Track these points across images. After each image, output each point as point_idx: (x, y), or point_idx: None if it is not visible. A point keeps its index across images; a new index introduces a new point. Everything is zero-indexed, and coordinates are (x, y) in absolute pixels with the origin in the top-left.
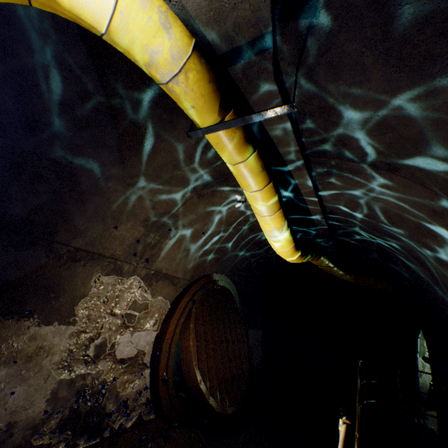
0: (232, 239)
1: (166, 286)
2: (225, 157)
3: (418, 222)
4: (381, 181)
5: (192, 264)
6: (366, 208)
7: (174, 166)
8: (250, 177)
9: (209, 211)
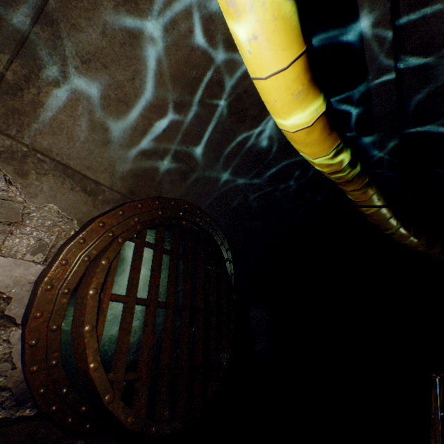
0: (207, 136)
1: (67, 190)
2: None
3: None
4: None
5: (130, 167)
6: None
7: None
8: None
9: (133, 28)
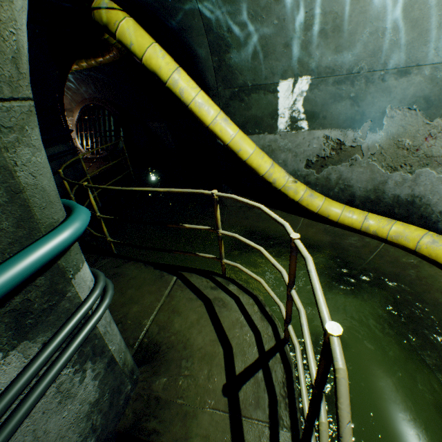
0: None
1: (70, 114)
2: None
3: None
4: None
5: (69, 101)
6: None
7: None
8: None
9: None
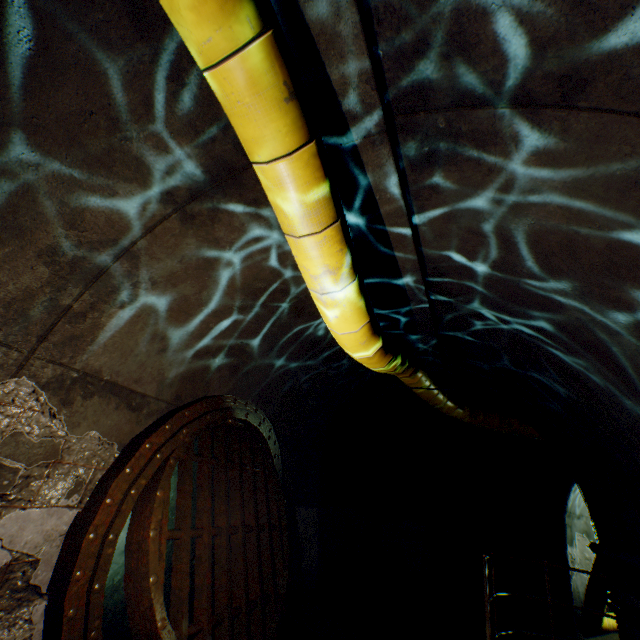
0: (263, 330)
1: (111, 410)
2: (193, 38)
3: (610, 244)
4: (540, 149)
5: (179, 371)
6: (500, 245)
7: (113, 124)
8: (262, 111)
9: (210, 257)
